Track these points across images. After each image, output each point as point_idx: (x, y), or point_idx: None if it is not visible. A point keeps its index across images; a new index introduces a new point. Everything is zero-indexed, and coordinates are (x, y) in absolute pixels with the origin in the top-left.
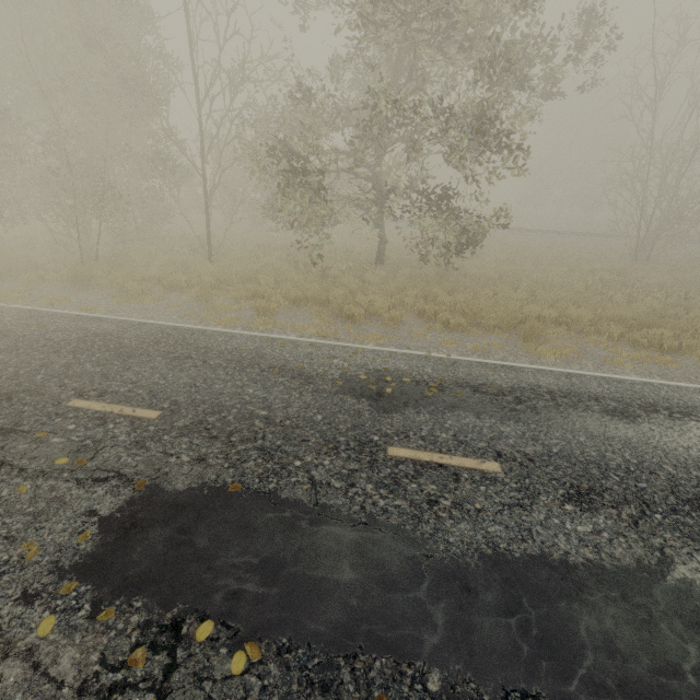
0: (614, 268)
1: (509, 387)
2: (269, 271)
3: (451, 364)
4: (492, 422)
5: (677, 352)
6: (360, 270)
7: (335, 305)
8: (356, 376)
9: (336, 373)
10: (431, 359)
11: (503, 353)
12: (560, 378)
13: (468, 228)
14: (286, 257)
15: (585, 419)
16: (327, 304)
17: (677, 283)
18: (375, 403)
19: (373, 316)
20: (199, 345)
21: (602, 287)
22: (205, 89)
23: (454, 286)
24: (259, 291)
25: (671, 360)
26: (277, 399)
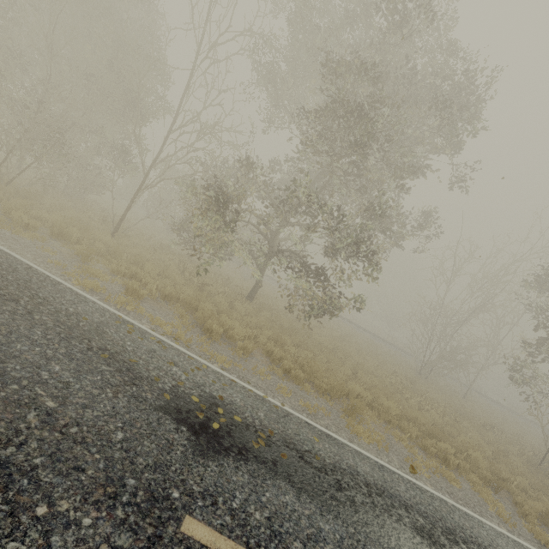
0: (407, 375)
1: (331, 464)
2: (158, 265)
3: (283, 416)
4: (312, 510)
5: (456, 471)
6: (233, 297)
7: (200, 315)
8: (188, 395)
9: (169, 383)
10: (267, 402)
11: (328, 420)
12: (375, 469)
13: (325, 302)
14: (178, 261)
15: (399, 534)
16: (193, 312)
17: (447, 405)
18: (195, 437)
19: (228, 339)
20: (40, 293)
21: (402, 387)
22: (181, 126)
23: (300, 341)
24: (139, 275)
25: (454, 478)
26: (82, 391)
